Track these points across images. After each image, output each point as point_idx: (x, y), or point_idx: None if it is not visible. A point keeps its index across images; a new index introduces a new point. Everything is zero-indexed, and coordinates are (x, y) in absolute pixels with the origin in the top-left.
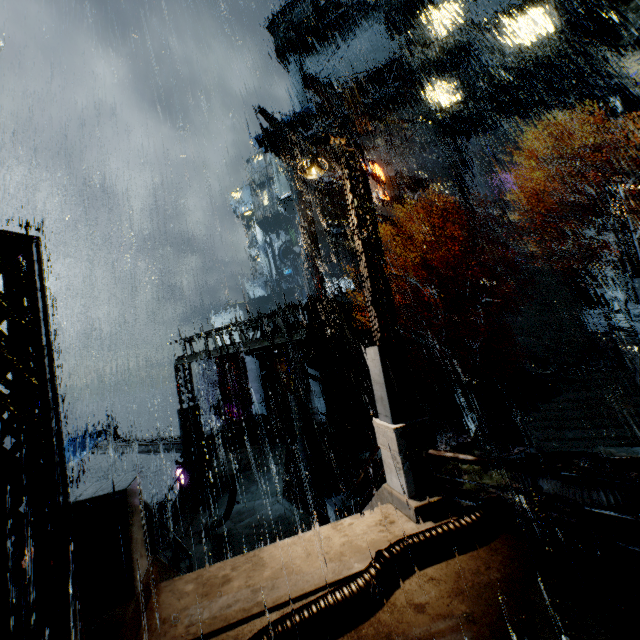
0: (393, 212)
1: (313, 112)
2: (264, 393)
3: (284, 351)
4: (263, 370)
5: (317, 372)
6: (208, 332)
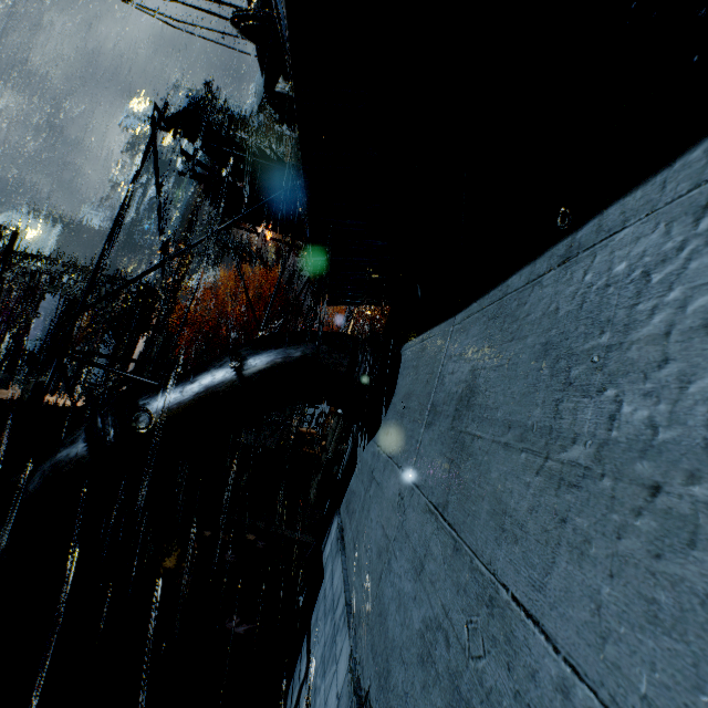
0: (268, 255)
1: (253, 127)
2: (46, 334)
3: (94, 313)
4: (58, 314)
5: (113, 342)
6: (25, 258)
